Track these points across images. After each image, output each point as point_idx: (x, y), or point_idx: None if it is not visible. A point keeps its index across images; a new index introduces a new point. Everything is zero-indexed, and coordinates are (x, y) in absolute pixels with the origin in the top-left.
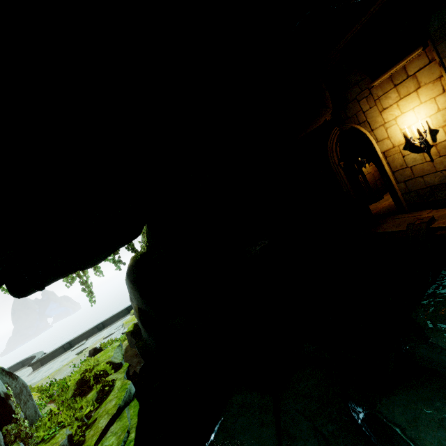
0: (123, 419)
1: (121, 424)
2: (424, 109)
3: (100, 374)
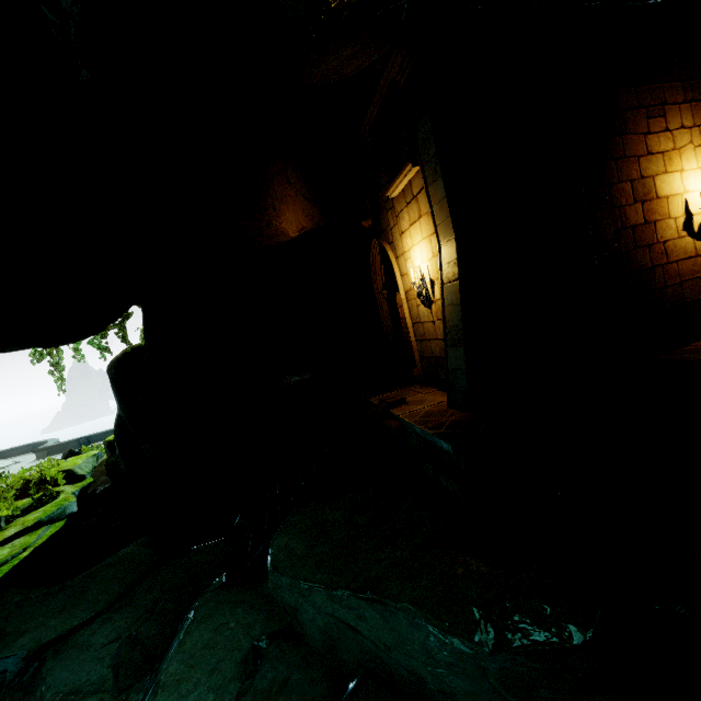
0: (33, 536)
1: (28, 539)
2: (425, 248)
3: (53, 481)
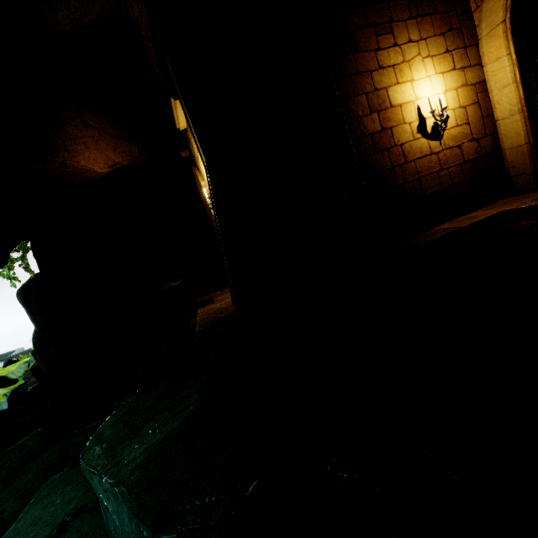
0: None
1: None
2: None
3: None
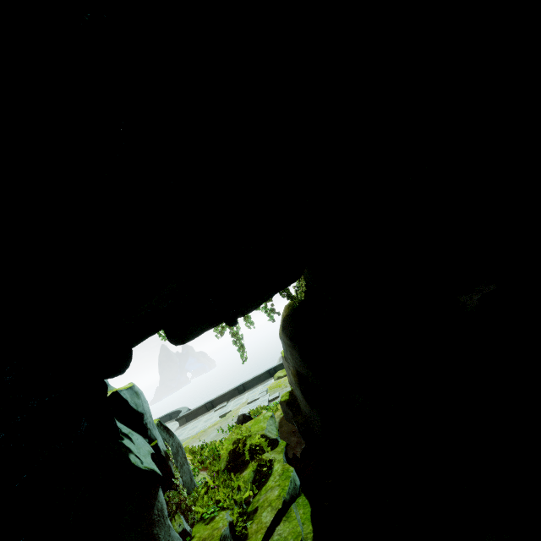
0: (292, 521)
1: (290, 526)
2: None
3: (253, 448)
